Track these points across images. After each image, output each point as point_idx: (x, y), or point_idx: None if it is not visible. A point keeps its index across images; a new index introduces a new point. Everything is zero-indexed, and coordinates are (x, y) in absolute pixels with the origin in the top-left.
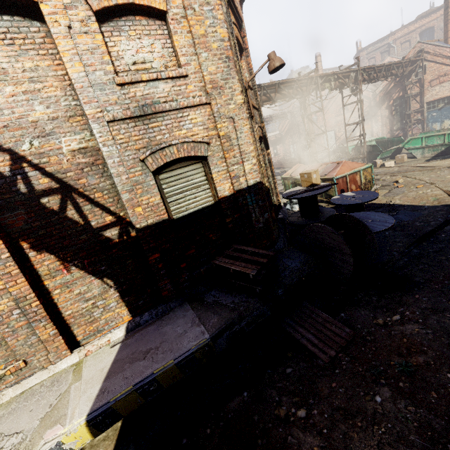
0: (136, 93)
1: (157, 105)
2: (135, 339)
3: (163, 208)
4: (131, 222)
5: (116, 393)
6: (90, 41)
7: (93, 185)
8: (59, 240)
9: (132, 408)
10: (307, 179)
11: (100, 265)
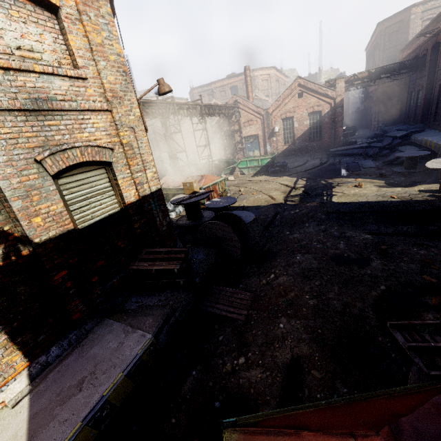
0: (25, 83)
1: (54, 101)
2: (52, 381)
3: (67, 217)
4: (26, 236)
5: None
6: None
7: None
8: None
9: None
10: (190, 188)
11: None
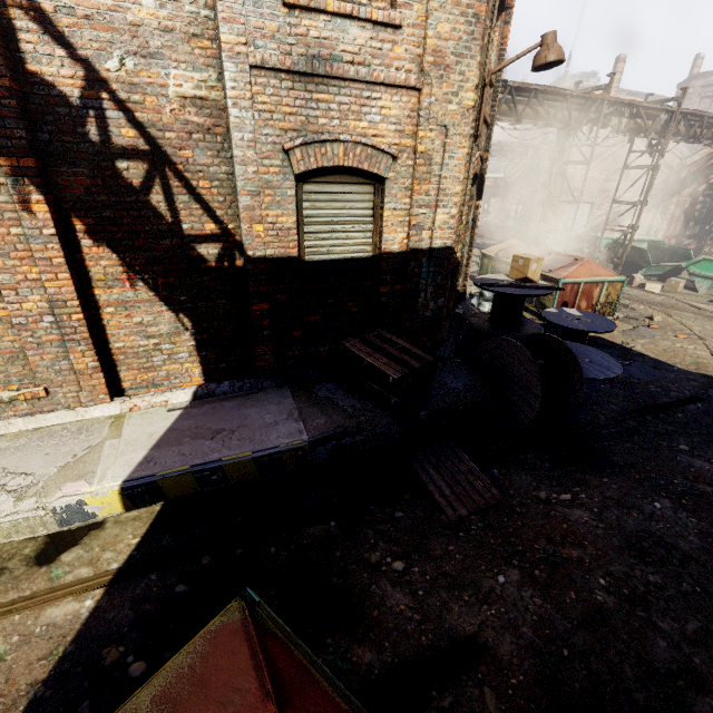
0: (309, 30)
1: (336, 63)
2: (204, 411)
3: (295, 238)
4: (242, 244)
5: (166, 468)
6: None
7: (200, 166)
8: (130, 234)
9: (182, 492)
10: (521, 268)
11: (180, 293)
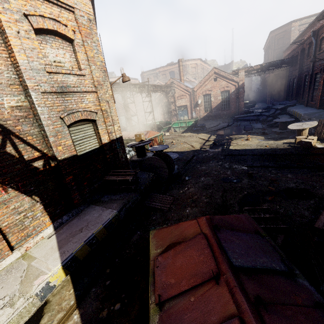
0: (57, 79)
1: (70, 87)
2: (66, 229)
3: (73, 148)
4: (55, 156)
5: (74, 249)
6: (30, 44)
7: (25, 131)
8: None
9: (85, 254)
10: (139, 137)
11: (30, 186)
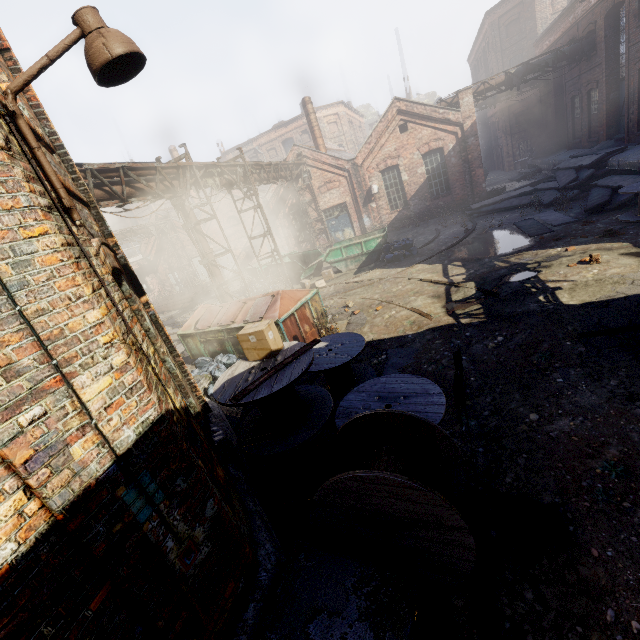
0: None
1: None
2: None
3: None
4: None
5: None
6: None
7: None
8: None
9: None
10: (258, 345)
11: None
